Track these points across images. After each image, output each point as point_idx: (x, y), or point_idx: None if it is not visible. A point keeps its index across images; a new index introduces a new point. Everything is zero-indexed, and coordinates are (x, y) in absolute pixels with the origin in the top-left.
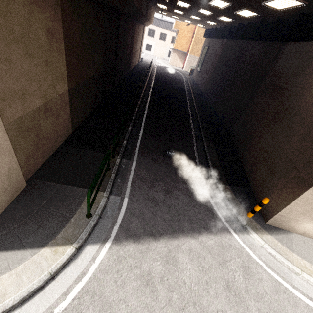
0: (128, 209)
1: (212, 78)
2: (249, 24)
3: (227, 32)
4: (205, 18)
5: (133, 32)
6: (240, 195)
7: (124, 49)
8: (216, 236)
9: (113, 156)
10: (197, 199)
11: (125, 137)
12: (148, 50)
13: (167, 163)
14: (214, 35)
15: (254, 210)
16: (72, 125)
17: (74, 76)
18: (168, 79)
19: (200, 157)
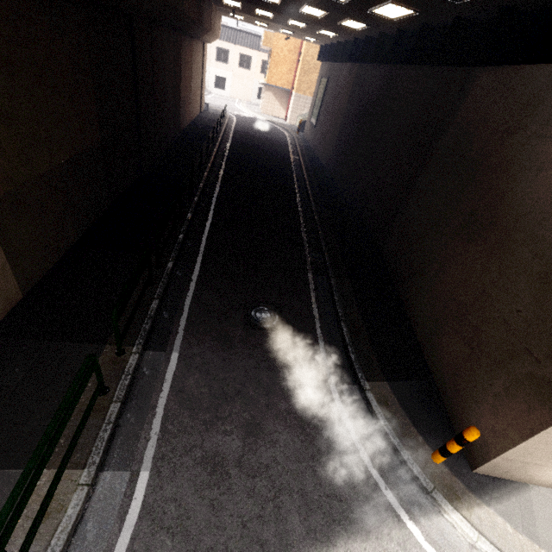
0: (148, 508)
1: (339, 139)
2: (398, 33)
3: (360, 50)
4: (316, 25)
5: (178, 55)
6: (413, 403)
7: (159, 90)
8: (370, 542)
9: (121, 350)
10: (321, 434)
11: (157, 289)
12: (221, 88)
13: (252, 344)
14: (337, 57)
15: (446, 451)
16: (21, 280)
17: (2, 169)
18: (258, 144)
19: (324, 315)
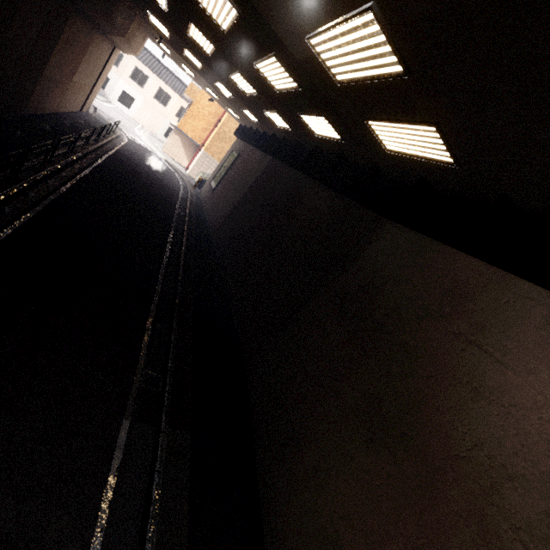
0: None
1: (234, 215)
2: (315, 150)
3: (275, 146)
4: (242, 101)
5: (58, 24)
6: None
7: None
8: None
9: None
10: None
11: None
12: (125, 105)
13: None
14: (253, 141)
15: None
16: None
17: None
18: (141, 179)
19: None
